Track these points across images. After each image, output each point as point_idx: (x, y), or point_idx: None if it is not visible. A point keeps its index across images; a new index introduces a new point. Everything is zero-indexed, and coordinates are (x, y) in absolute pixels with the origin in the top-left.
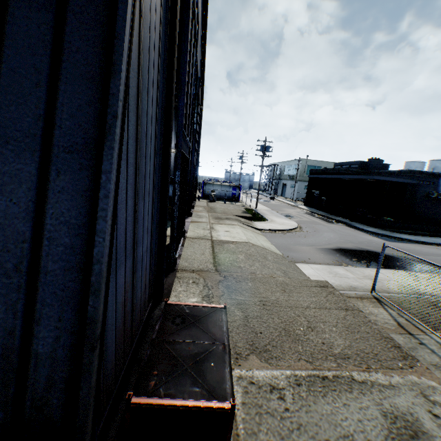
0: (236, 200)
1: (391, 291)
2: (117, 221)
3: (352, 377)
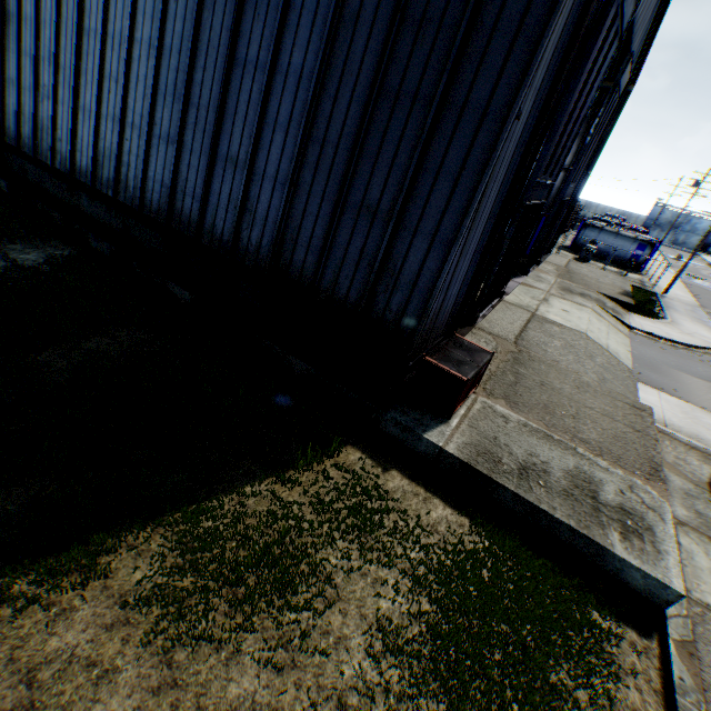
0: (628, 269)
1: None
2: None
3: (574, 448)
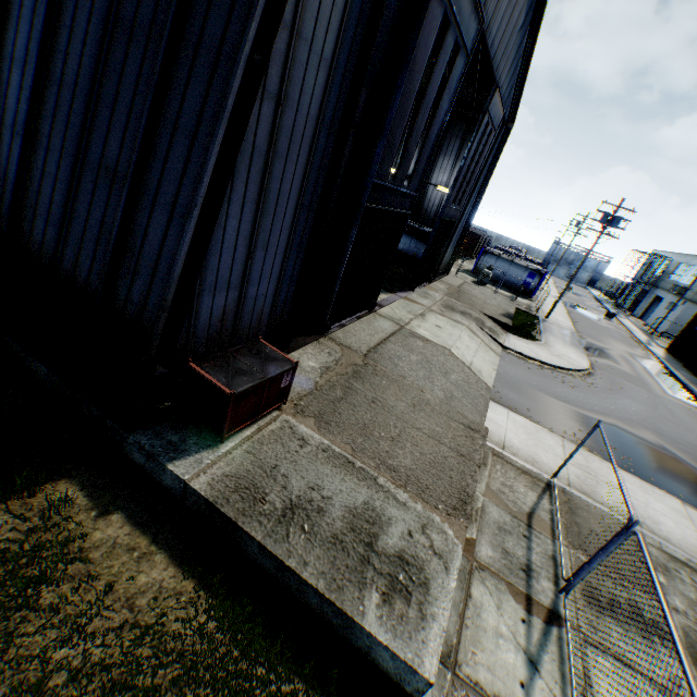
0: (519, 294)
1: (591, 496)
2: (221, 260)
3: (376, 478)
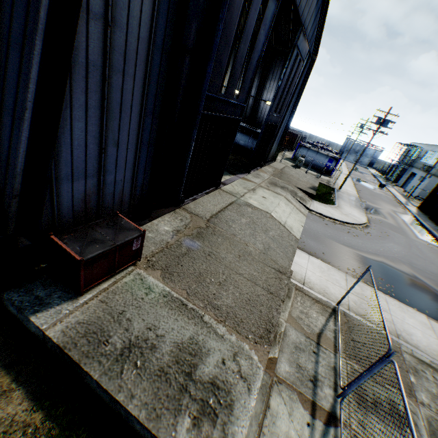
0: (322, 173)
1: (364, 317)
2: (73, 155)
3: (202, 316)
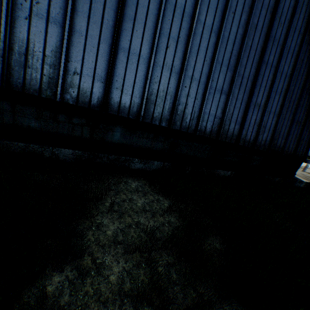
0: None
1: None
2: None
3: None
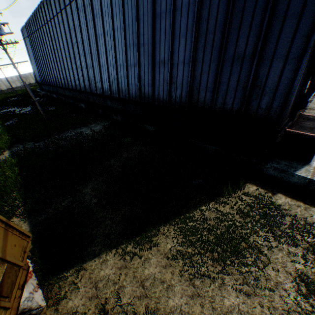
0: None
1: None
2: None
3: None
